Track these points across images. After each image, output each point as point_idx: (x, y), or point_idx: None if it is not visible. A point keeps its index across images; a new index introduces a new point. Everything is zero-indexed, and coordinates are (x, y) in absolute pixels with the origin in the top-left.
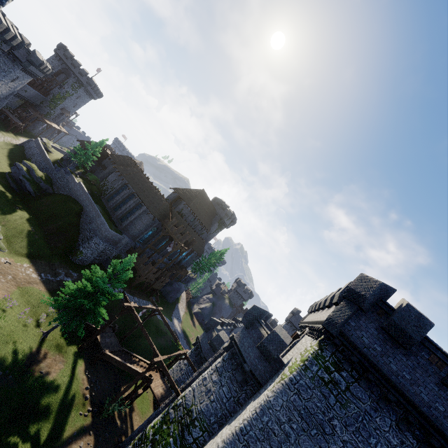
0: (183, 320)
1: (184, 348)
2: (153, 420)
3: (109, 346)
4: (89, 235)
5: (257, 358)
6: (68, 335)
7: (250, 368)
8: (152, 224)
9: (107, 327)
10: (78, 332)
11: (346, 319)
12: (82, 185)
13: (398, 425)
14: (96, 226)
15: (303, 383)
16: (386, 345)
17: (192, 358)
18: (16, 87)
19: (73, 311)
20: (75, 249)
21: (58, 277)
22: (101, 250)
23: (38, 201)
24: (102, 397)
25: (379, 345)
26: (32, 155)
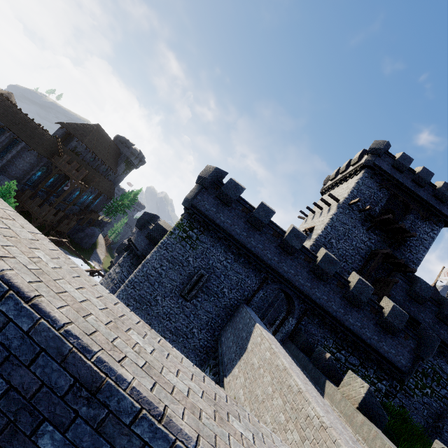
0: (104, 262)
1: None
2: None
3: None
4: None
5: (147, 245)
6: None
7: (141, 253)
8: (39, 163)
9: None
10: None
11: (194, 195)
12: None
13: (224, 249)
14: None
15: (169, 242)
16: (219, 207)
17: None
18: None
19: None
20: None
21: None
22: None
23: None
24: None
25: (215, 208)
26: None
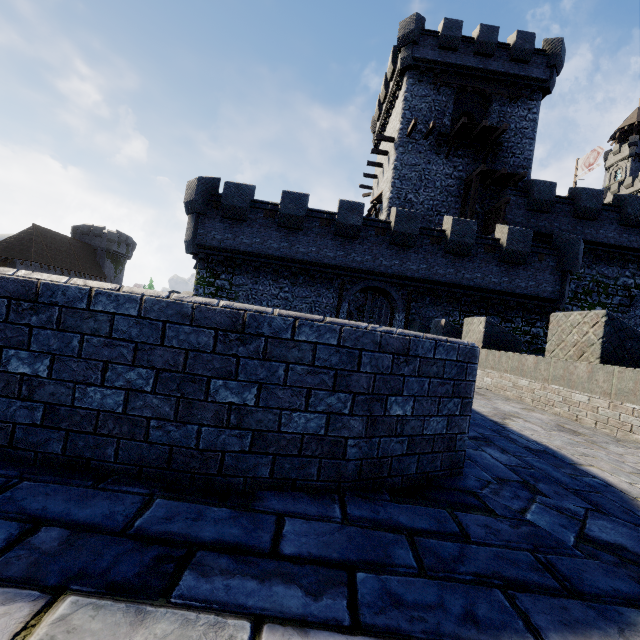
0: None
1: None
2: None
3: None
4: None
5: None
6: None
7: None
8: None
9: None
10: None
11: (194, 232)
12: None
13: (272, 279)
14: None
15: None
16: (233, 229)
17: None
18: None
19: None
20: None
21: None
22: None
23: None
24: None
25: (229, 233)
26: None
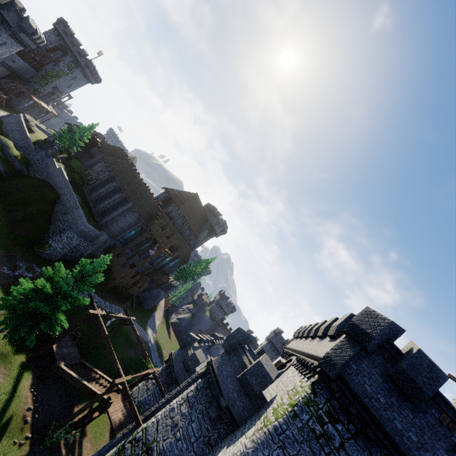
0: (158, 330)
1: (155, 361)
2: (105, 453)
3: (66, 357)
4: (63, 227)
5: (237, 391)
6: (17, 342)
7: (227, 403)
8: (137, 223)
9: (67, 335)
10: (27, 340)
11: (347, 360)
12: (63, 171)
13: None
14: (72, 218)
15: (290, 434)
16: (391, 396)
17: (161, 377)
18: (2, 54)
19: (25, 314)
20: (44, 241)
21: (17, 271)
22: (73, 246)
23: (8, 182)
24: (48, 419)
25: (383, 396)
26: (10, 131)
